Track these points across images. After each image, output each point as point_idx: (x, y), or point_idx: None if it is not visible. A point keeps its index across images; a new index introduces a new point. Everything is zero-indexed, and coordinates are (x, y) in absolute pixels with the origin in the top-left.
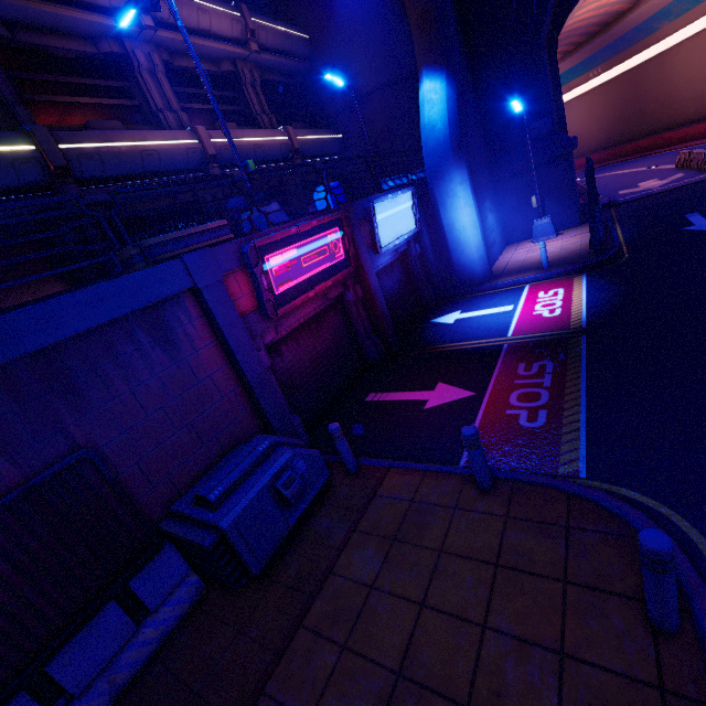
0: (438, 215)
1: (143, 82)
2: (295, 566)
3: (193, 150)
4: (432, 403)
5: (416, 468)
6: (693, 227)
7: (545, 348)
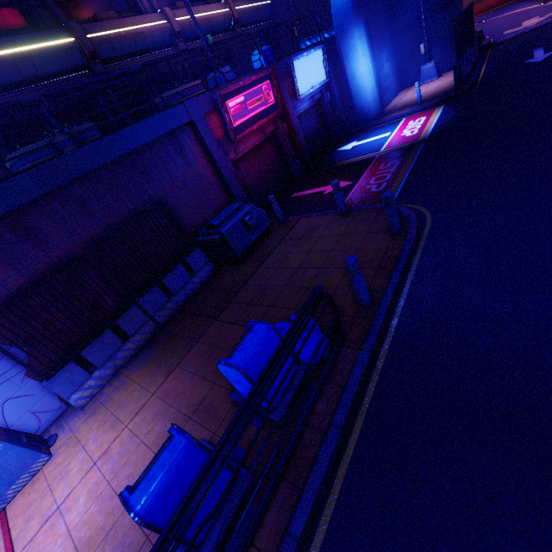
0: (343, 67)
1: None
2: (256, 255)
3: (165, 29)
4: (329, 191)
5: (314, 215)
6: (531, 60)
7: (399, 153)
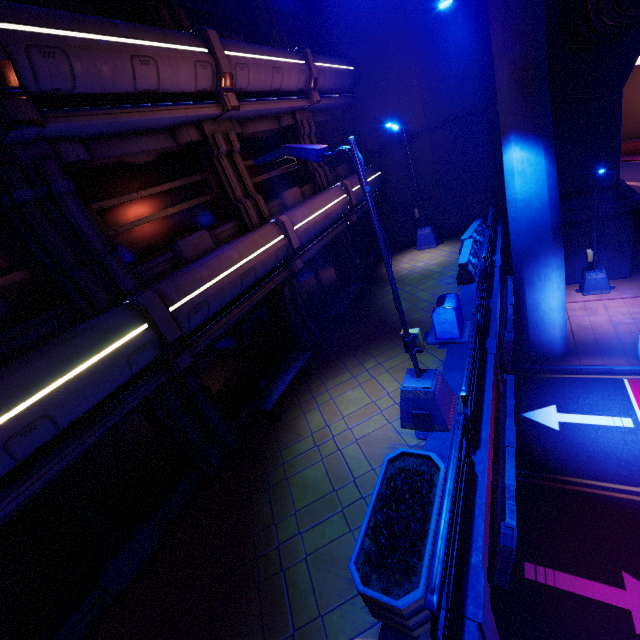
0: (520, 293)
1: (222, 169)
2: None
3: (281, 249)
4: None
5: None
6: None
7: None
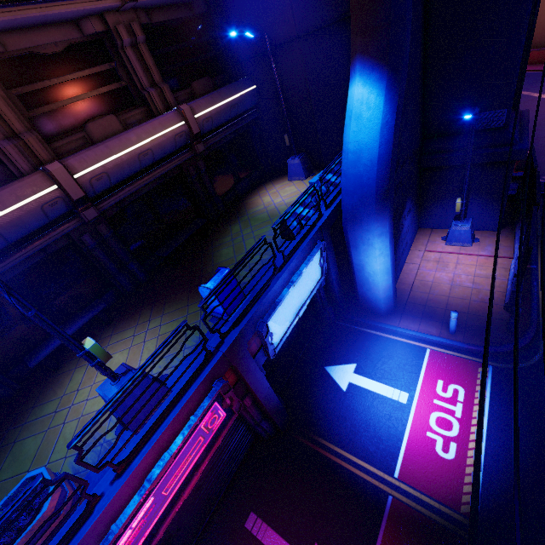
0: (349, 251)
1: None
2: None
3: (51, 202)
4: None
5: None
6: None
7: (429, 544)
